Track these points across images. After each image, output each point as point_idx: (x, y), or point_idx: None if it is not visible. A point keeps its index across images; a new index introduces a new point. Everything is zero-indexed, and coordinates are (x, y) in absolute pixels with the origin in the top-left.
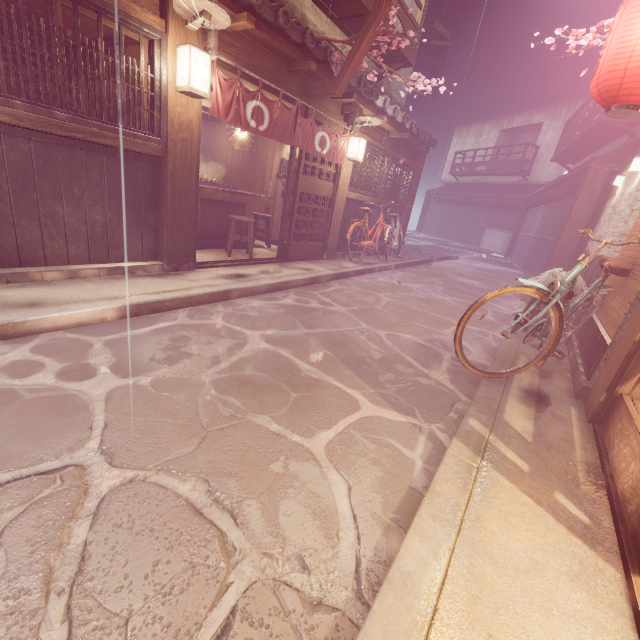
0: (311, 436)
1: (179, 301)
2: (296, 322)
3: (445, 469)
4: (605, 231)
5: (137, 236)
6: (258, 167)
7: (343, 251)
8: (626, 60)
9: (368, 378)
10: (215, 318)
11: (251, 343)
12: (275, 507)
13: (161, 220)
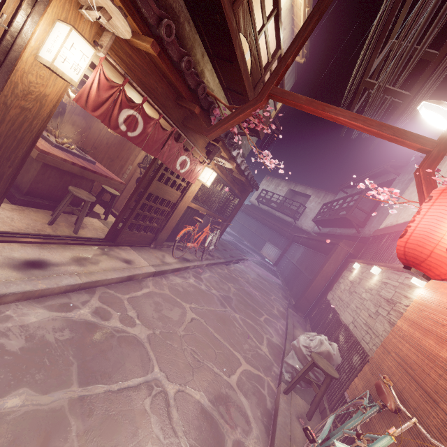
0: None
1: None
2: (72, 367)
3: None
4: (347, 300)
5: None
6: (126, 150)
7: (170, 241)
8: (433, 244)
9: None
10: None
11: None
12: None
13: None
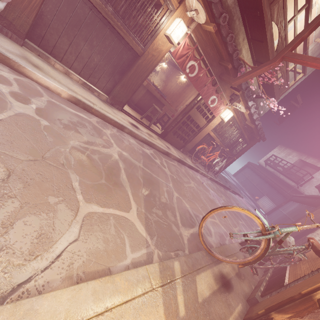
0: (88, 202)
1: (99, 113)
2: (141, 159)
3: (134, 273)
4: None
5: (106, 79)
6: (181, 97)
7: (191, 154)
8: None
9: (148, 204)
10: (107, 131)
11: (111, 150)
12: (24, 214)
13: (121, 80)
